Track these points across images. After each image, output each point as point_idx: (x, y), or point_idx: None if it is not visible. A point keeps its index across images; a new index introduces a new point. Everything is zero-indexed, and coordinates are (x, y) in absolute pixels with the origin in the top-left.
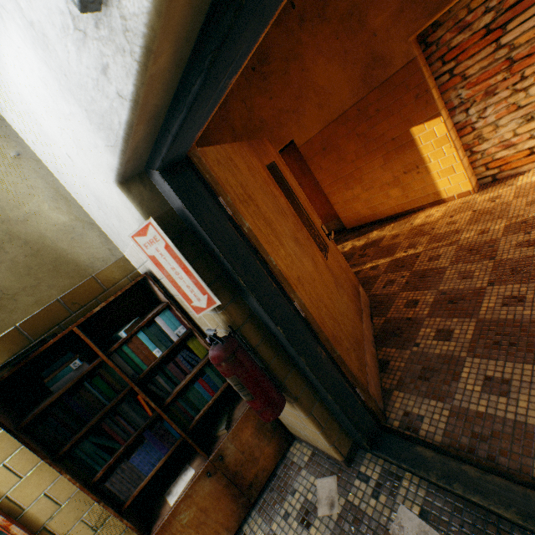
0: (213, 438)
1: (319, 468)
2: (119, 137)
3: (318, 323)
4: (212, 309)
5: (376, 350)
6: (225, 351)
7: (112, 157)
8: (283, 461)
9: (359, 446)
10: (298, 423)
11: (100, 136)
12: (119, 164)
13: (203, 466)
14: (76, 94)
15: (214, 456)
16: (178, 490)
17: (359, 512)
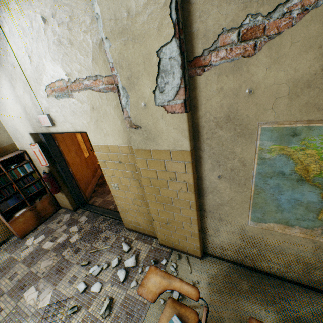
0: (34, 202)
1: (67, 213)
2: (38, 132)
3: (75, 174)
4: (46, 166)
5: (95, 187)
6: (48, 176)
7: (33, 131)
8: (56, 213)
9: (79, 208)
10: (63, 200)
11: (32, 128)
12: (34, 132)
13: (29, 208)
14: (30, 121)
15: (34, 206)
16: (19, 213)
17: (73, 218)
